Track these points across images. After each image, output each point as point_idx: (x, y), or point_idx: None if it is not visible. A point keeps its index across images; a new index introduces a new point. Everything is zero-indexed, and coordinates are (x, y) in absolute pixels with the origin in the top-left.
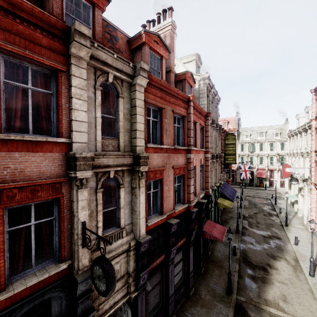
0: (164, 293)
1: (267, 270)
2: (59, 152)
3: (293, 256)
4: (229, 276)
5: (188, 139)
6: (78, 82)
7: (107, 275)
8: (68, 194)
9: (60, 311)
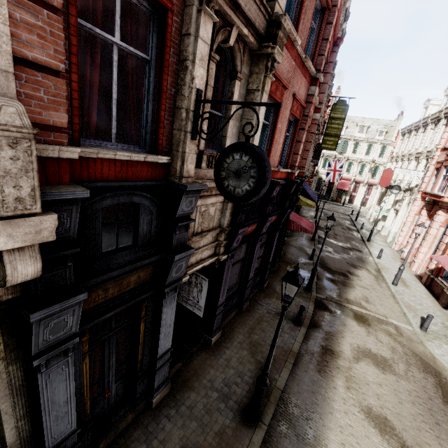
0: (244, 274)
1: (347, 276)
2: None
3: (375, 267)
4: (313, 271)
5: (319, 59)
6: None
7: (263, 161)
8: (179, 15)
9: (149, 233)
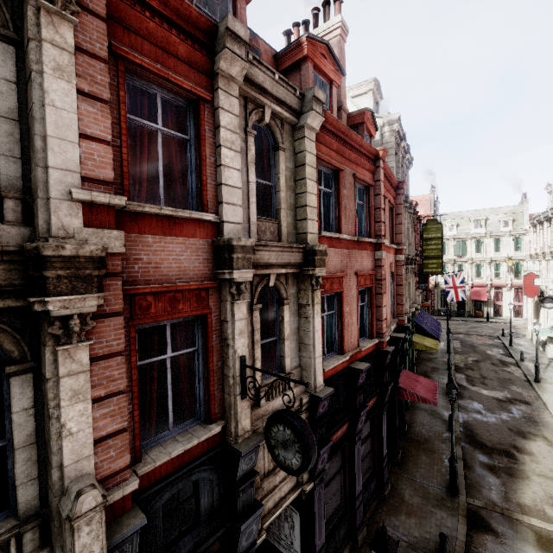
0: (348, 489)
1: (513, 455)
2: (204, 238)
3: None
4: (452, 463)
5: (377, 225)
6: (227, 121)
7: (303, 437)
8: (217, 309)
9: (211, 503)
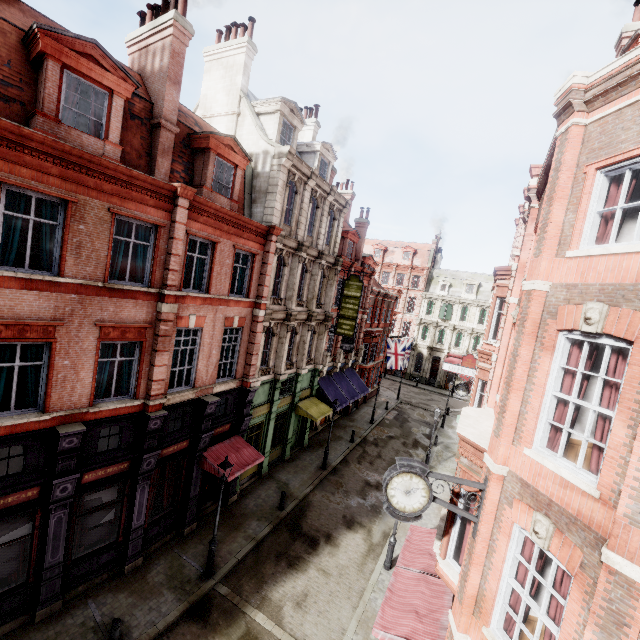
0: (35, 560)
1: (317, 545)
2: None
3: (389, 527)
4: (209, 545)
5: (166, 273)
6: None
7: None
8: None
9: None
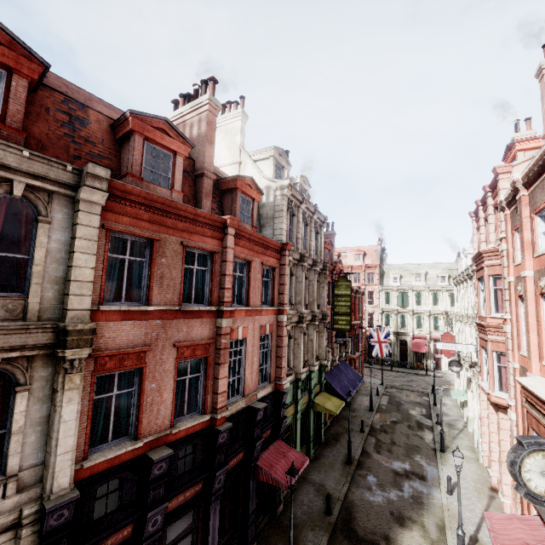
0: None
1: None
2: None
3: (440, 518)
4: None
5: (221, 292)
6: None
7: None
8: None
9: None
